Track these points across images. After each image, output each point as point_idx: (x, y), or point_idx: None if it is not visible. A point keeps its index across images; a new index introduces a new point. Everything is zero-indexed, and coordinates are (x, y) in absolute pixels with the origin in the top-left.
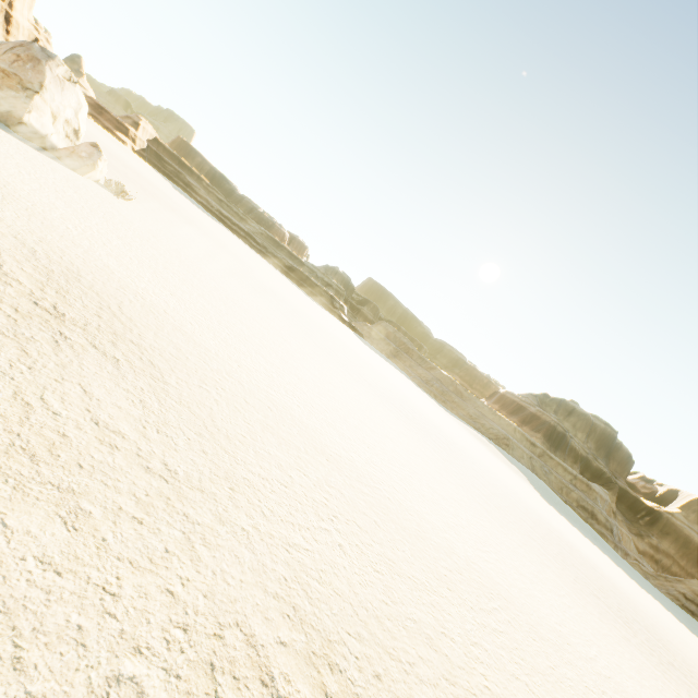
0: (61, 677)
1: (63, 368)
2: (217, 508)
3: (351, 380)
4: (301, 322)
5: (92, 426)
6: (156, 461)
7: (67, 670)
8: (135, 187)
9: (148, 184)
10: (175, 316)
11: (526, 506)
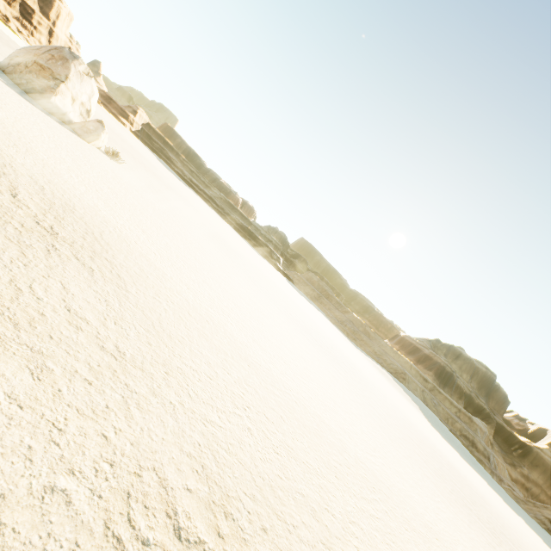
0: (9, 479)
1: (50, 269)
2: (152, 384)
3: (278, 312)
4: (244, 265)
5: (65, 312)
6: (110, 344)
7: (14, 474)
8: (128, 155)
9: (138, 155)
10: (143, 247)
11: (415, 428)
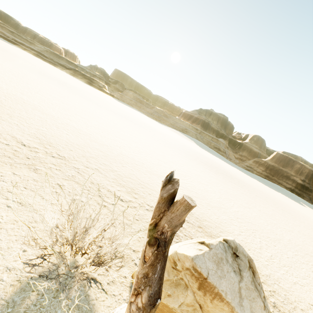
0: None
1: None
2: (2, 118)
3: (101, 108)
4: (74, 90)
5: None
6: None
7: None
8: None
9: None
10: None
11: (186, 146)
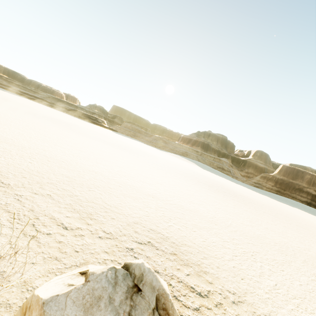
0: None
1: None
2: None
3: (91, 140)
4: (67, 126)
5: None
6: None
7: None
8: None
9: None
10: None
11: (185, 168)
